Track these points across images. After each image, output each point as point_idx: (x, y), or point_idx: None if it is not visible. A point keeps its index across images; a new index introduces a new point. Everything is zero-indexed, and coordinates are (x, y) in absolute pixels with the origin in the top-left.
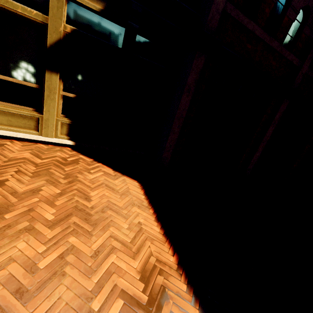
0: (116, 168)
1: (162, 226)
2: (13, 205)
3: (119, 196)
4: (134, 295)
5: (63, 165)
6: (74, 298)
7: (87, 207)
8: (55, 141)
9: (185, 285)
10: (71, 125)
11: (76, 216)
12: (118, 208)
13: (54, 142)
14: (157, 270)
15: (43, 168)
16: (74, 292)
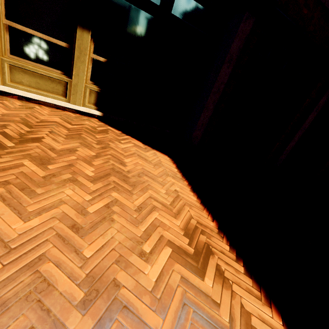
0: (145, 142)
1: (198, 196)
2: (53, 159)
3: (152, 166)
4: (180, 246)
5: (94, 132)
6: (125, 239)
7: (123, 171)
8: (83, 110)
9: (227, 246)
10: (99, 94)
11: (114, 176)
12: (153, 175)
13: (81, 112)
14: (199, 230)
15: (75, 133)
16: (125, 235)
